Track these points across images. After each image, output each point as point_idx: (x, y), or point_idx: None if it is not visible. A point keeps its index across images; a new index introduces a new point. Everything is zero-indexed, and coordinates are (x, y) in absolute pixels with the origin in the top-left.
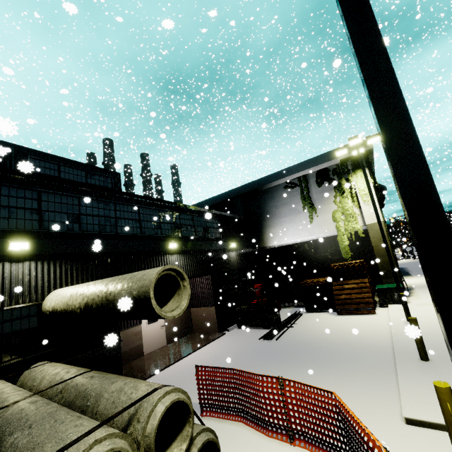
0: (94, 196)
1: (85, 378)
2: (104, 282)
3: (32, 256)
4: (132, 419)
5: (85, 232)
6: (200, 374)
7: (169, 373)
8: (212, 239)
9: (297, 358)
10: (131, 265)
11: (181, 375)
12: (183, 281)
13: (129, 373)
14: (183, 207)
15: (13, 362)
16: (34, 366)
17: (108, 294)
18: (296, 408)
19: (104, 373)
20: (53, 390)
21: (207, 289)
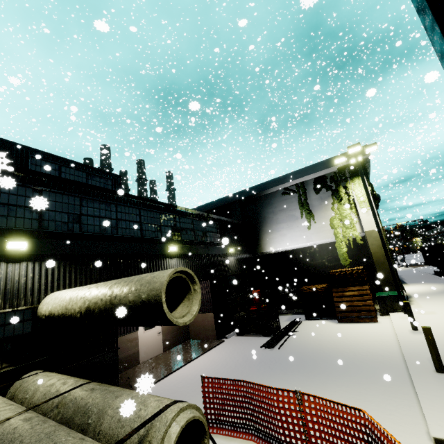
0: (96, 197)
1: (85, 390)
2: (108, 284)
3: (30, 256)
4: (142, 441)
5: (85, 232)
6: (206, 386)
7: (167, 384)
8: (211, 243)
9: (303, 368)
10: (130, 268)
11: (181, 386)
12: (193, 284)
13: (125, 383)
14: (184, 211)
15: (3, 371)
16: (27, 376)
17: (113, 298)
18: (310, 425)
19: (106, 386)
20: (48, 404)
21: (206, 294)
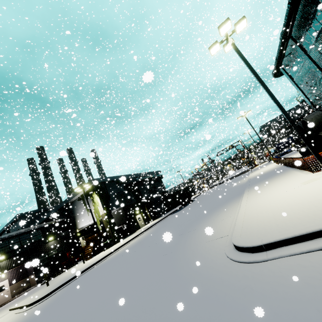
0: None
1: None
2: None
3: None
4: None
5: None
6: None
7: None
8: (33, 242)
9: (32, 293)
10: None
11: None
12: None
13: None
14: (11, 236)
15: None
16: None
17: None
18: None
19: None
20: None
21: (31, 266)
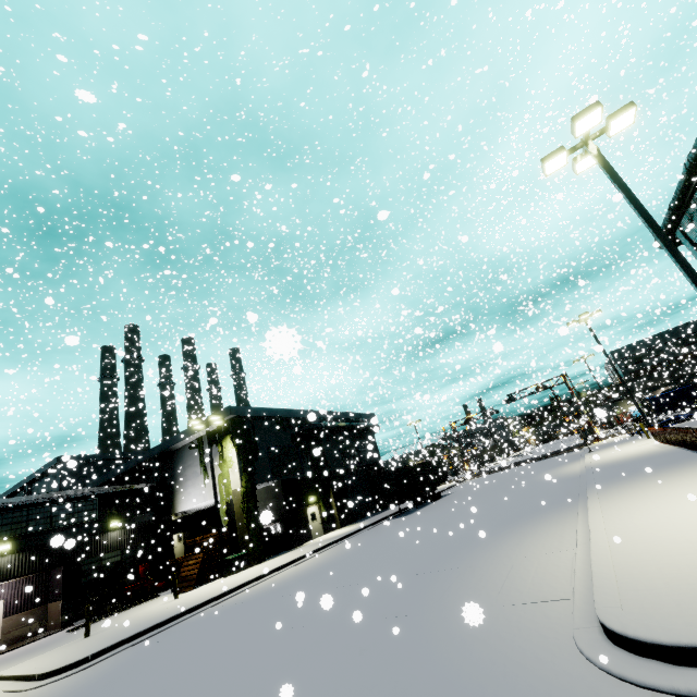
0: None
1: None
2: None
3: None
4: None
5: None
6: None
7: None
8: (78, 524)
9: (47, 647)
10: None
11: None
12: None
13: None
14: (36, 502)
15: None
16: None
17: None
18: None
19: None
20: None
21: (60, 581)
